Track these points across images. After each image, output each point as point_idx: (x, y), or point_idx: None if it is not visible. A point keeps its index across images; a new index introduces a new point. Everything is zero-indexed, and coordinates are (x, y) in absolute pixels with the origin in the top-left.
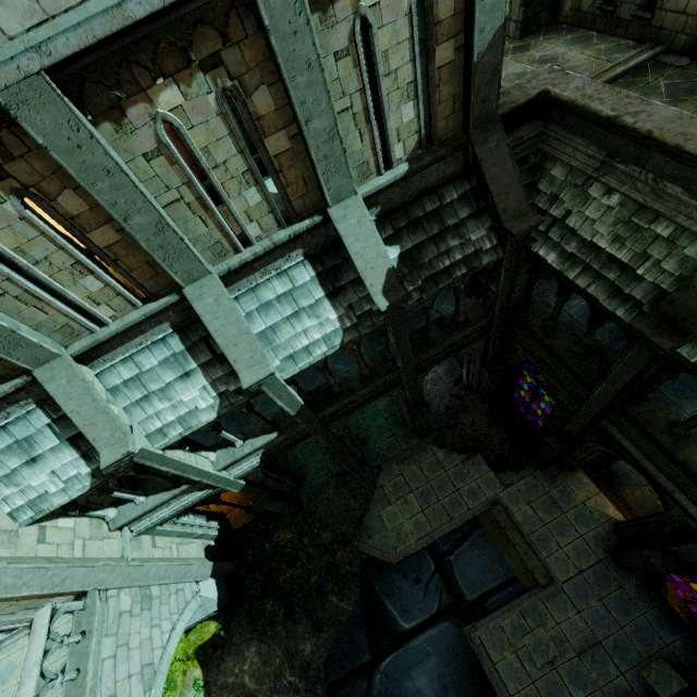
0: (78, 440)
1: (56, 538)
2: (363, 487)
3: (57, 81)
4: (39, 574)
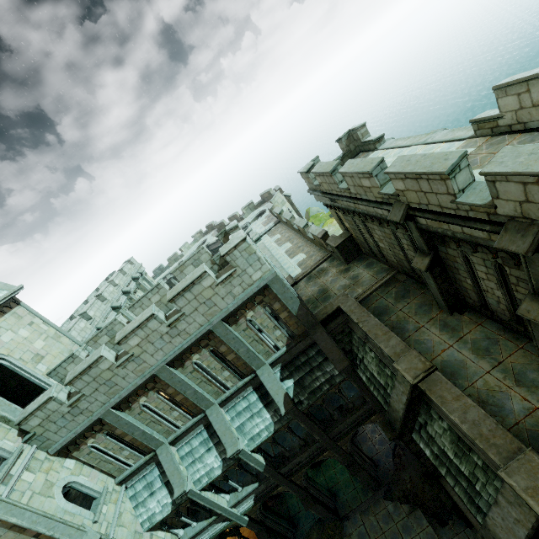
0: (168, 483)
1: None
2: (336, 534)
3: (168, 363)
4: None
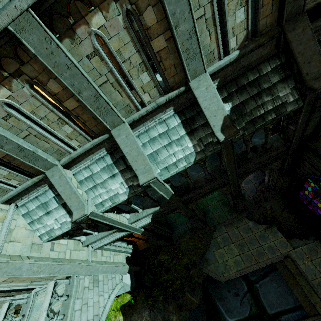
0: (66, 205)
1: (58, 249)
2: (205, 237)
3: (38, 15)
4: (48, 267)
